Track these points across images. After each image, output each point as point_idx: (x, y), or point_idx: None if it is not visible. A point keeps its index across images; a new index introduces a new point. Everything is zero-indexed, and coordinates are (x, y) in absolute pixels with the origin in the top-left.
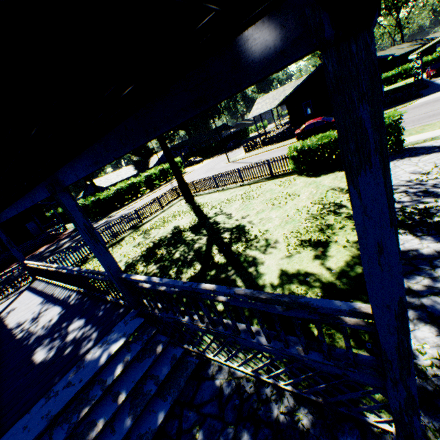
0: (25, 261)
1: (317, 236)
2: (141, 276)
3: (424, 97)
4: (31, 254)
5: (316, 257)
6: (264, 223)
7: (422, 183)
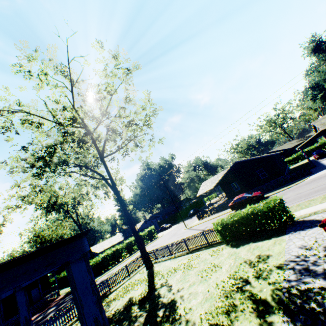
0: None
1: (223, 319)
2: None
3: (313, 175)
4: None
5: None
6: (190, 299)
7: (305, 259)
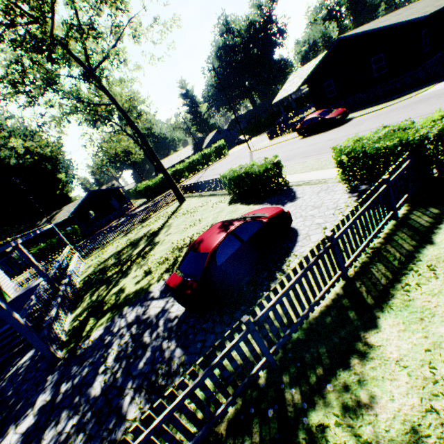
0: (68, 246)
1: (154, 267)
2: (43, 282)
3: None
4: (107, 225)
5: (137, 282)
6: (163, 245)
7: None
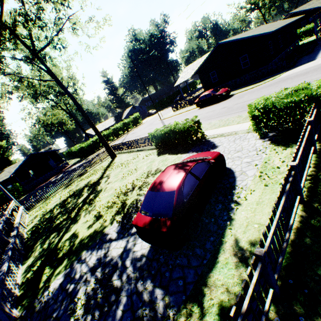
0: (13, 200)
1: (104, 211)
2: None
3: (289, 71)
4: (47, 181)
5: (89, 226)
6: (106, 192)
7: None
